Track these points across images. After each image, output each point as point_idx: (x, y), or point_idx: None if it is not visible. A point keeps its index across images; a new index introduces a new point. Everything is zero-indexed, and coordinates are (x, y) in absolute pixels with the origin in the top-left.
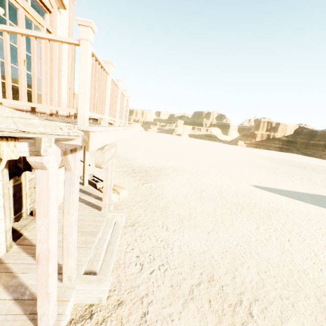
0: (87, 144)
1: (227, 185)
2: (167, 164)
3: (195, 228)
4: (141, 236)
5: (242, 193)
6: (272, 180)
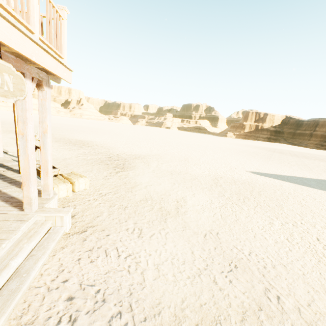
0: None
1: (223, 172)
2: (152, 152)
3: (184, 229)
4: (92, 250)
5: (240, 180)
6: (269, 166)
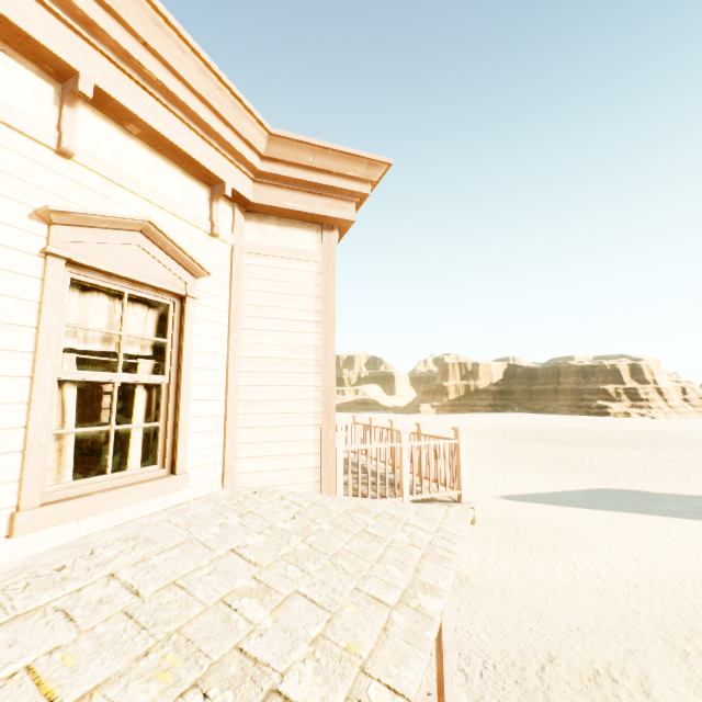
0: (474, 518)
1: None
2: None
3: (480, 596)
4: None
5: (496, 516)
6: (519, 477)
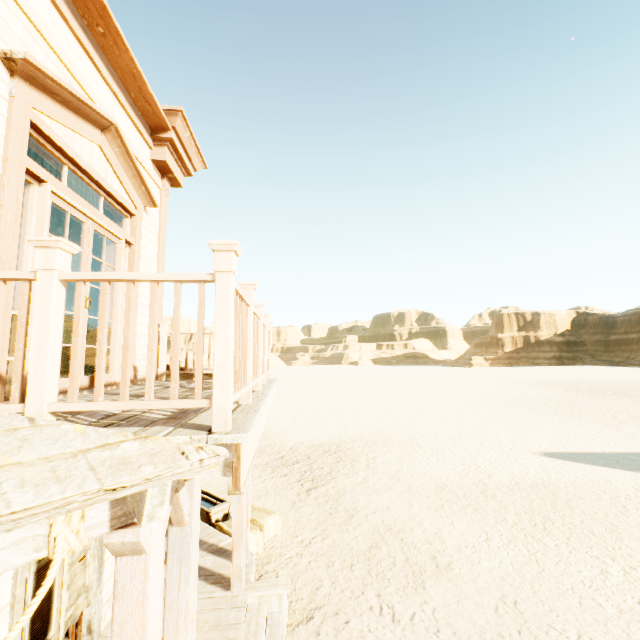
0: (236, 473)
1: (489, 462)
2: (347, 432)
3: (459, 600)
4: None
5: (527, 477)
6: (575, 432)
